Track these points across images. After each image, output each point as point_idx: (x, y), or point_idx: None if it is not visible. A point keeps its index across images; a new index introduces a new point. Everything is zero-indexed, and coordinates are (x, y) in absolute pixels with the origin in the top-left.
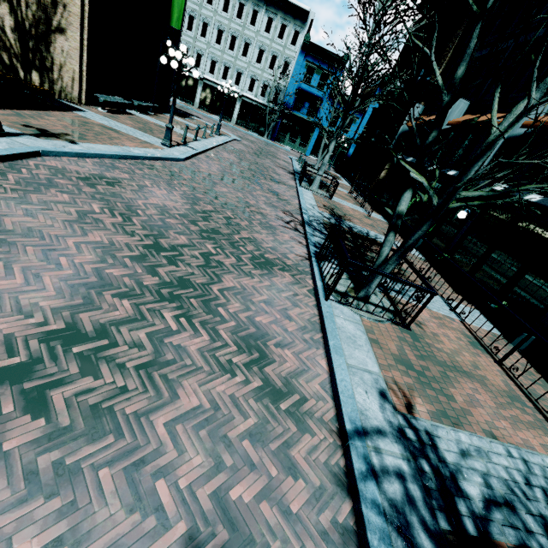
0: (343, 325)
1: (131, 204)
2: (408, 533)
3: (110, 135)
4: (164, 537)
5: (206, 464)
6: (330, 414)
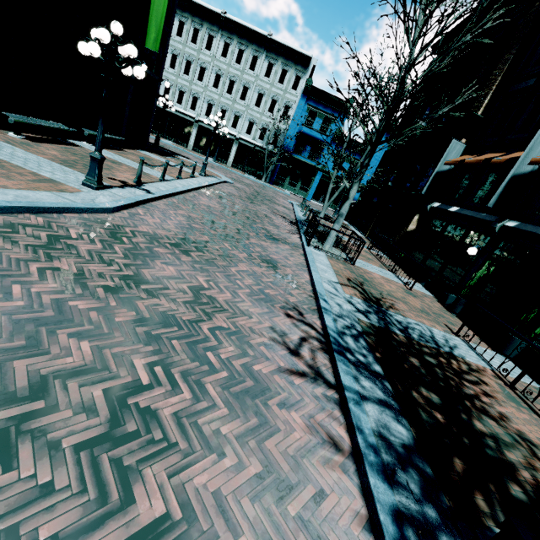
0: None
1: None
2: None
3: None
4: None
5: None
6: None
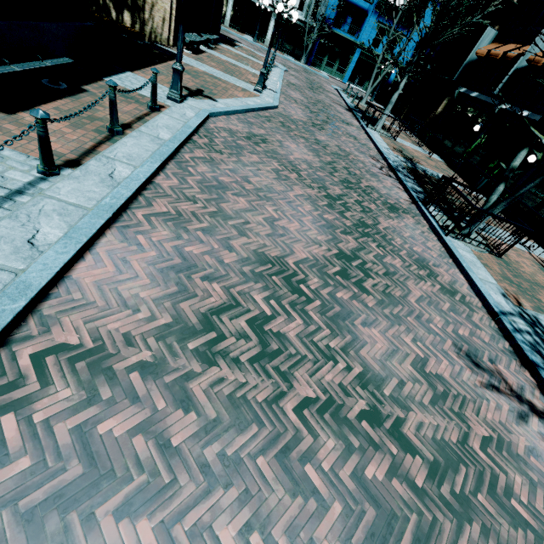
0: (464, 254)
1: (289, 160)
2: (540, 354)
3: (220, 85)
4: (446, 343)
5: (442, 320)
6: (479, 304)
